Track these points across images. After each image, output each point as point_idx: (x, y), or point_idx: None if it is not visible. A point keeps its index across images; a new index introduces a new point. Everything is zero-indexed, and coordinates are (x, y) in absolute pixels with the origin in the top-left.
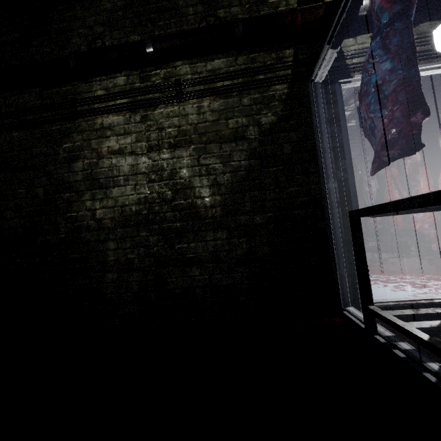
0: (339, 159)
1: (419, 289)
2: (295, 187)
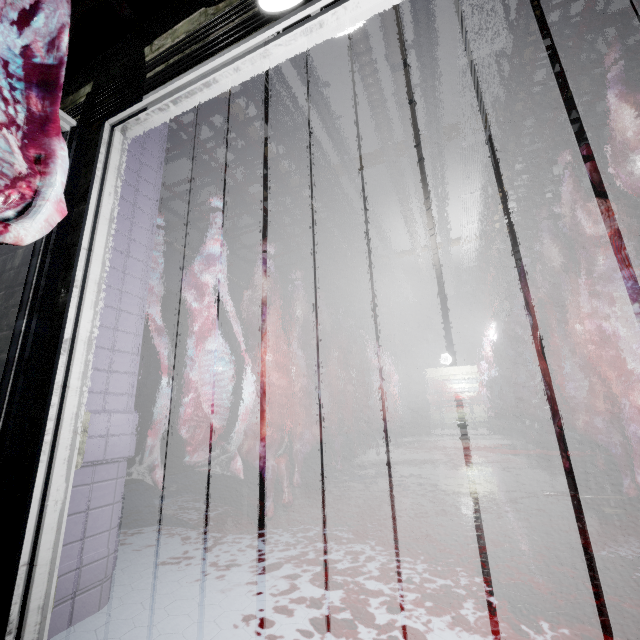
0: (71, 268)
1: (308, 633)
2: (5, 331)
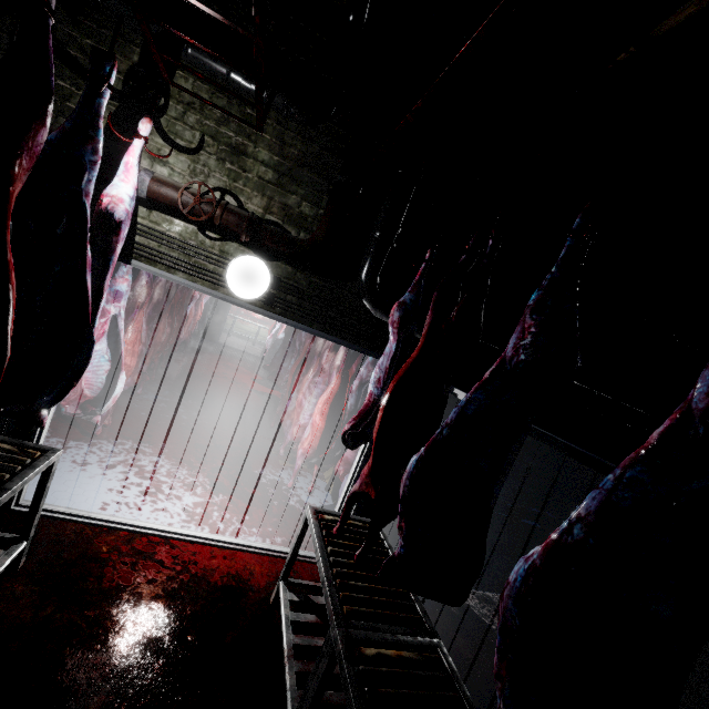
0: None
1: (139, 496)
2: None
